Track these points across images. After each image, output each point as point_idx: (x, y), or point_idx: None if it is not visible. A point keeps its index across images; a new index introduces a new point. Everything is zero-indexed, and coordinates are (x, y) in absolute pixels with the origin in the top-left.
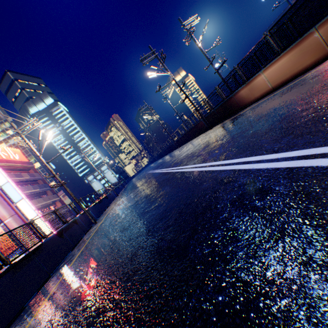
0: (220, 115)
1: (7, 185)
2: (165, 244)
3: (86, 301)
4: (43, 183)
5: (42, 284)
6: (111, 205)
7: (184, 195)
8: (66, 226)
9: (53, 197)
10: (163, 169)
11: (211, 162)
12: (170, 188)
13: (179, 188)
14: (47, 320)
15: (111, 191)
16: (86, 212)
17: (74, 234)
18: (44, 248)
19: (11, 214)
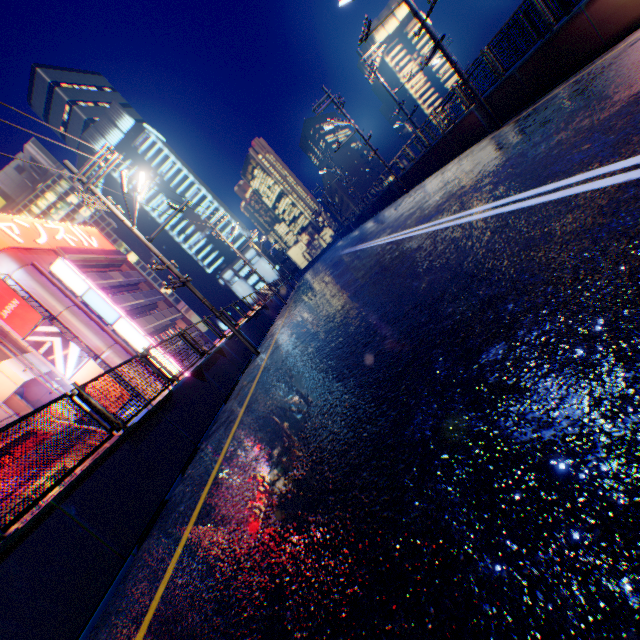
0: (531, 82)
1: (90, 295)
2: (558, 394)
3: (314, 525)
4: (148, 289)
5: (186, 461)
6: (279, 321)
7: (523, 263)
8: (206, 361)
9: (170, 313)
10: (385, 238)
11: (582, 173)
12: (444, 263)
13: (481, 255)
14: (221, 546)
15: (273, 296)
16: (237, 334)
17: (222, 375)
18: (177, 400)
19: (109, 345)
